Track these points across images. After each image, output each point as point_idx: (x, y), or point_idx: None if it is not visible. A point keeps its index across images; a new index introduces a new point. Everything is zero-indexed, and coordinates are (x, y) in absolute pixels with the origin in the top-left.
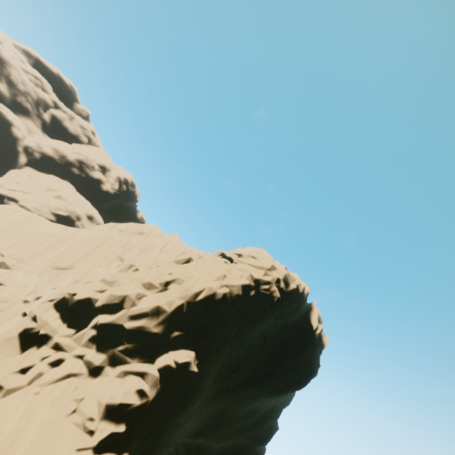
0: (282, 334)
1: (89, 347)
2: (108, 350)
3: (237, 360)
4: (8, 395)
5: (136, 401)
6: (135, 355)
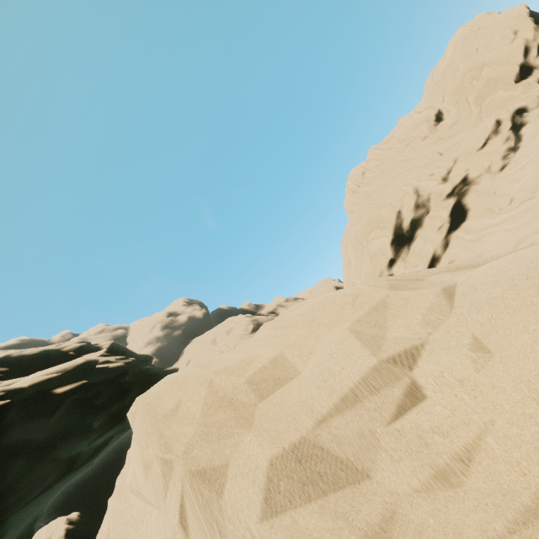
0: None
1: None
2: None
3: None
4: None
5: None
6: None
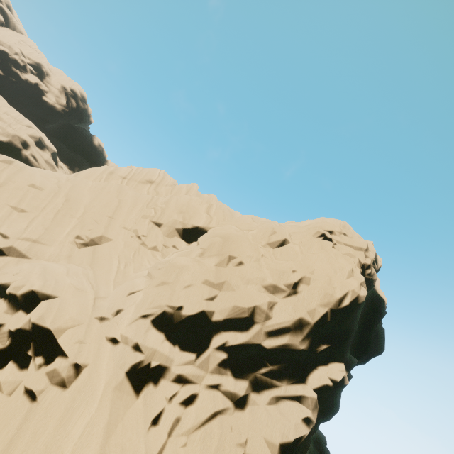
0: None
1: (222, 373)
2: (248, 374)
3: None
4: None
5: (306, 431)
6: (282, 377)
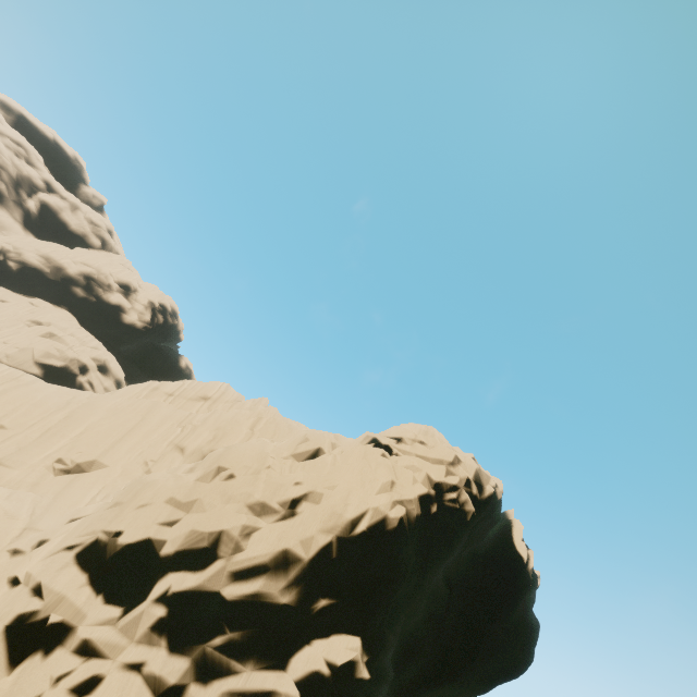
0: (474, 574)
1: (153, 643)
2: (192, 647)
3: (415, 635)
4: None
5: None
6: (247, 655)
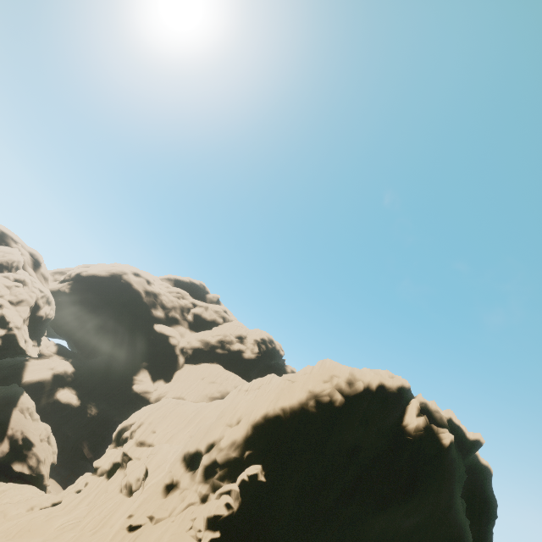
0: (376, 440)
1: (200, 482)
2: (210, 480)
3: (322, 475)
4: (158, 523)
5: (224, 512)
6: (225, 479)
